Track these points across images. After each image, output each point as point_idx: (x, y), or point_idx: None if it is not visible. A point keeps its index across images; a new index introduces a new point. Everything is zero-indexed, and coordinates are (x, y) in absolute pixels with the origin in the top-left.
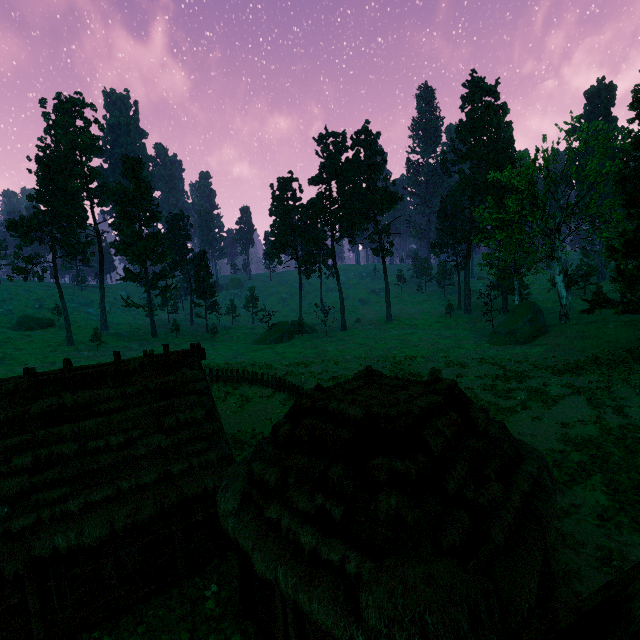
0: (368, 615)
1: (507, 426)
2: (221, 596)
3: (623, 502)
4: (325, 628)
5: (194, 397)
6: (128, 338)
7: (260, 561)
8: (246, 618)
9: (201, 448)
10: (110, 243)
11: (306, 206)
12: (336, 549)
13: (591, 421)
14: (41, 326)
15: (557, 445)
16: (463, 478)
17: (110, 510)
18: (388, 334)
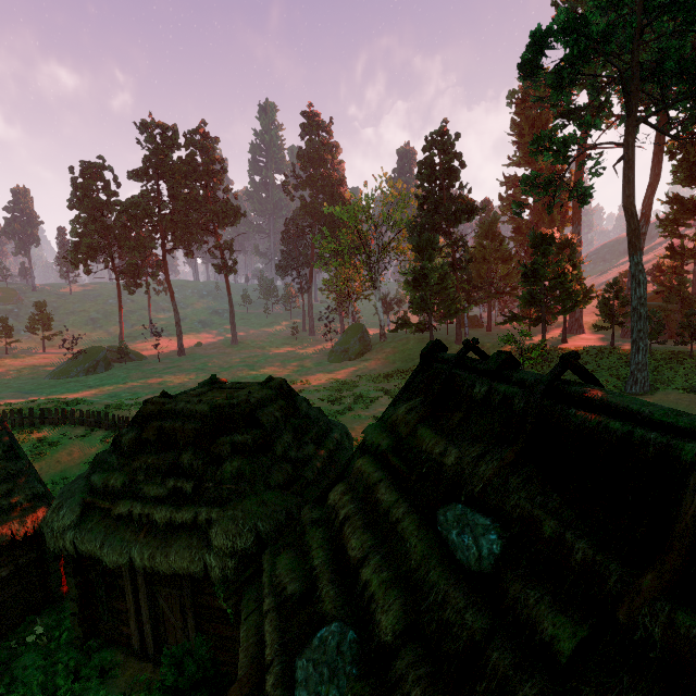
0: (218, 540)
1: None
2: (49, 635)
3: None
4: (182, 572)
5: None
6: None
7: (111, 552)
8: (87, 638)
9: (2, 491)
10: None
11: (126, 205)
12: (189, 510)
13: None
14: None
15: None
16: (288, 445)
17: None
18: (234, 357)
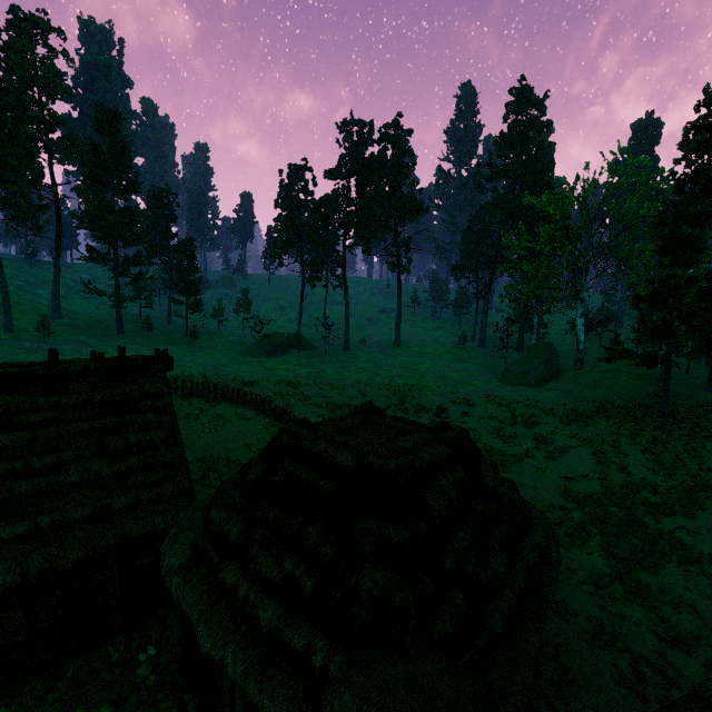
0: None
1: (510, 475)
2: (159, 661)
3: (619, 569)
4: None
5: (152, 416)
6: (86, 331)
7: (205, 636)
8: (187, 690)
9: (154, 479)
10: (71, 212)
11: (318, 202)
12: (301, 633)
13: (595, 477)
14: None
15: (559, 501)
16: (464, 548)
17: (21, 551)
18: (394, 360)
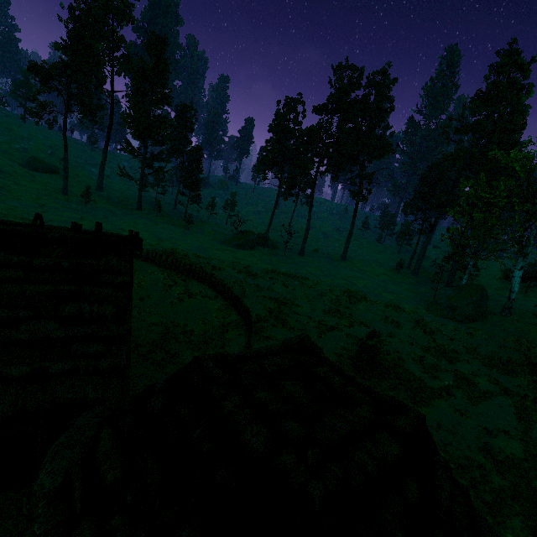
0: None
1: (427, 411)
2: None
3: None
4: None
5: (109, 290)
6: (116, 204)
7: None
8: None
9: (94, 351)
10: (120, 113)
11: (303, 131)
12: None
13: (517, 436)
14: (46, 170)
15: (477, 455)
16: None
17: None
18: (338, 272)
